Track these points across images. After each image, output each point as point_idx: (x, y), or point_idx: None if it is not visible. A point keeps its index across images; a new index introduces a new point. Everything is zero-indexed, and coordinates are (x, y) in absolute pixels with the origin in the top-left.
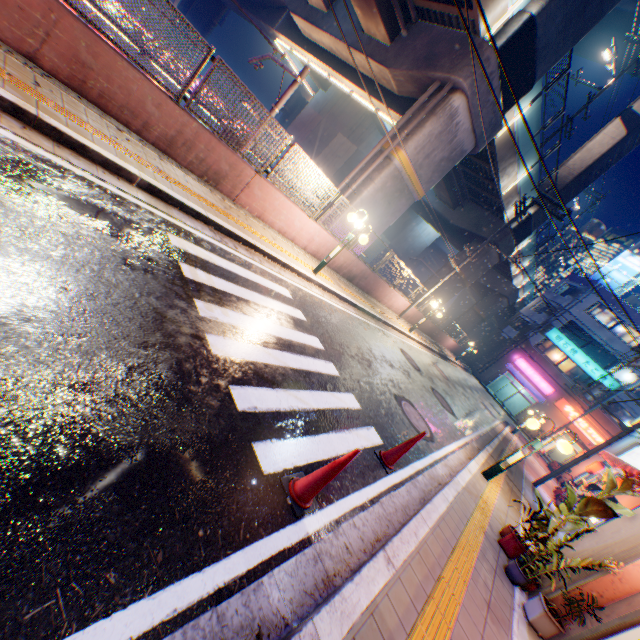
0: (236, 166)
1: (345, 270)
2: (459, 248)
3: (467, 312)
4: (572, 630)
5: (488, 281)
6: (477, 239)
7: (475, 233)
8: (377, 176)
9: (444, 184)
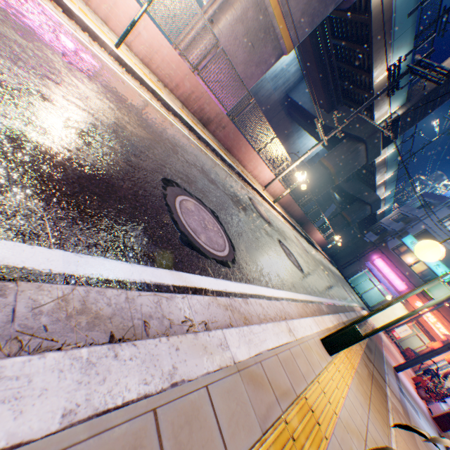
0: None
1: (195, 106)
2: (331, 148)
3: (336, 216)
4: None
5: (355, 191)
6: (347, 138)
7: (346, 131)
8: None
9: (320, 81)
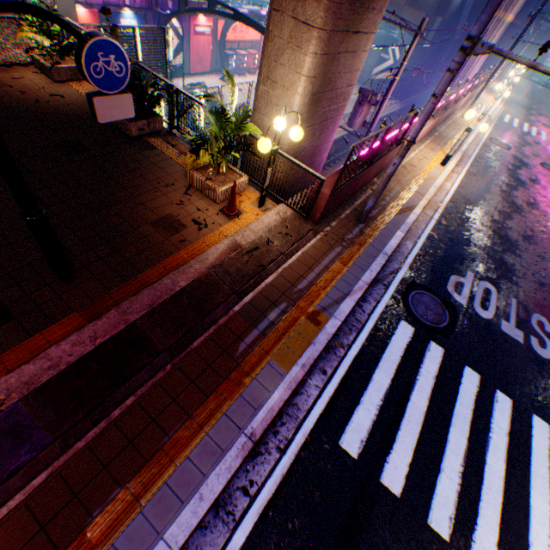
0: (480, 88)
1: None
2: None
3: None
4: None
5: None
6: None
7: None
8: (496, 34)
9: None
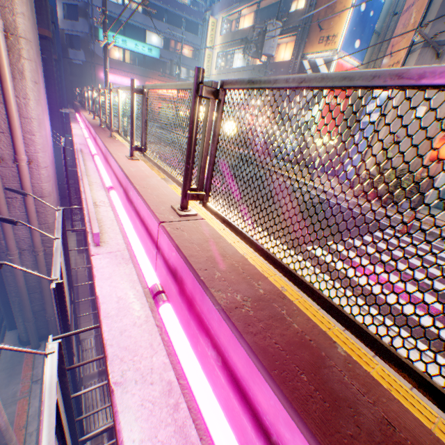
0: None
1: None
2: None
3: None
4: (415, 200)
5: None
6: None
7: None
8: None
9: None
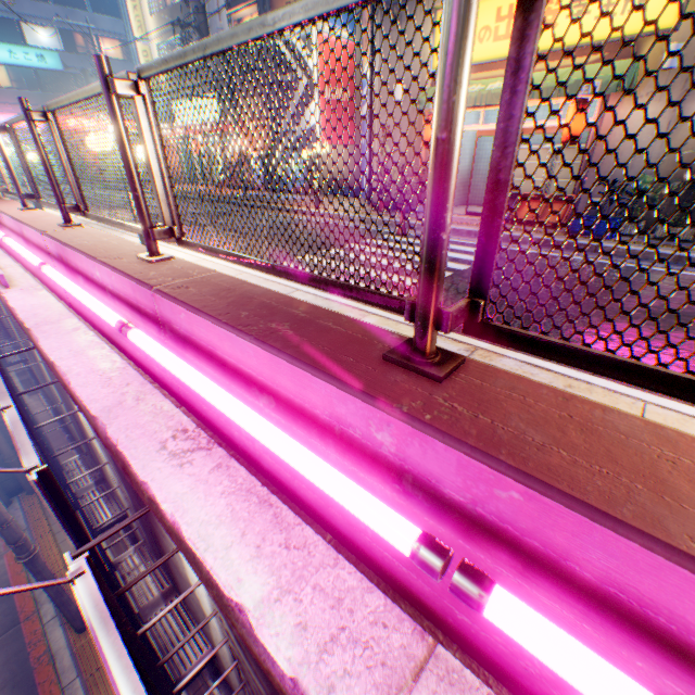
0: None
1: None
2: None
3: None
4: None
5: None
6: None
7: None
8: None
9: None
